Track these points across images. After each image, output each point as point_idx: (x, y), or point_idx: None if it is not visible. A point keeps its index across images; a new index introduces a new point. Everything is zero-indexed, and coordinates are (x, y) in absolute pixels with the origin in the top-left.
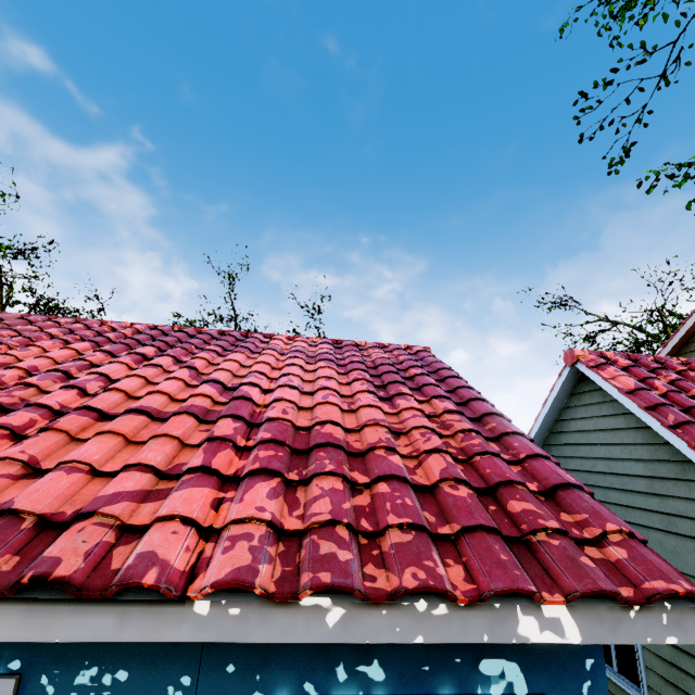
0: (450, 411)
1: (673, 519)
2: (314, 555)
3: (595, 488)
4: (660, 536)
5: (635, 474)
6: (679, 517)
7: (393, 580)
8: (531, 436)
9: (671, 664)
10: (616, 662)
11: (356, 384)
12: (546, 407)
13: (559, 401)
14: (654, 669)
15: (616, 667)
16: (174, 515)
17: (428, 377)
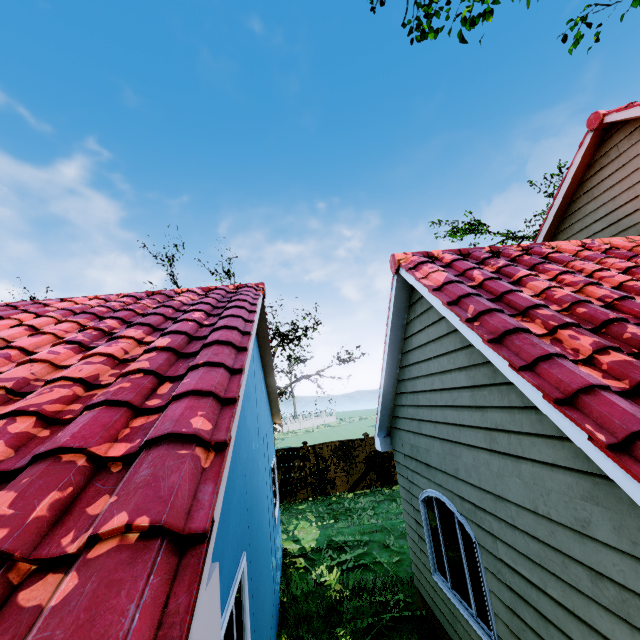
0: (153, 348)
1: (494, 435)
2: None
3: (436, 408)
4: (487, 457)
5: (460, 385)
6: (498, 431)
7: None
8: (385, 361)
9: (512, 610)
10: (474, 606)
11: (70, 336)
12: (389, 327)
13: (399, 317)
14: (500, 616)
15: (474, 611)
16: None
17: (198, 312)
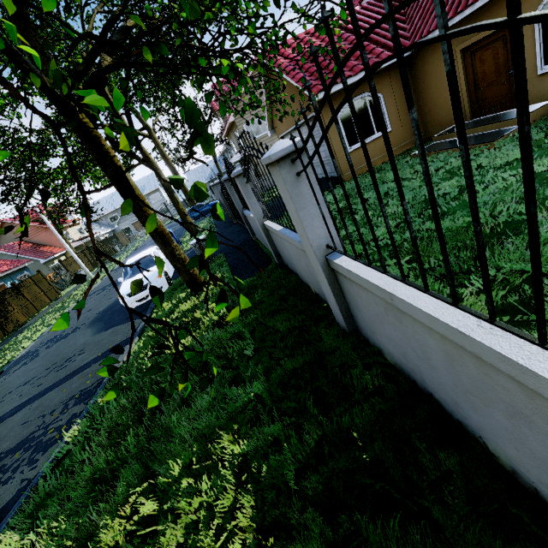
0: None
1: None
2: (14, 266)
3: None
4: None
5: None
6: None
7: (19, 265)
8: None
9: None
10: None
11: None
12: None
13: None
14: None
15: None
16: (4, 268)
17: None
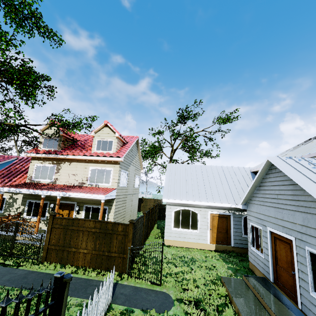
0: None
1: None
2: None
3: None
4: None
5: None
6: None
7: None
8: None
9: None
10: None
11: None
12: None
13: None
14: None
15: None
16: None
17: None
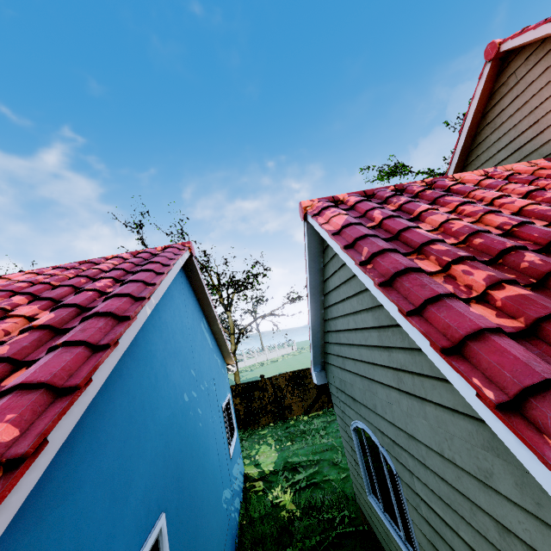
0: (29, 328)
1: (400, 375)
2: None
3: (354, 346)
4: (397, 396)
5: (369, 326)
6: (403, 372)
7: None
8: (309, 303)
9: (432, 543)
10: (402, 530)
11: None
12: (307, 272)
13: (315, 261)
14: (423, 546)
15: (403, 535)
16: None
17: (105, 280)
